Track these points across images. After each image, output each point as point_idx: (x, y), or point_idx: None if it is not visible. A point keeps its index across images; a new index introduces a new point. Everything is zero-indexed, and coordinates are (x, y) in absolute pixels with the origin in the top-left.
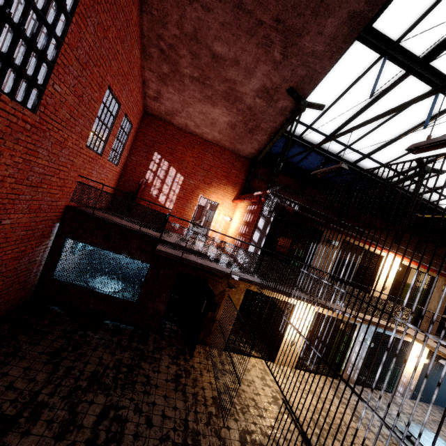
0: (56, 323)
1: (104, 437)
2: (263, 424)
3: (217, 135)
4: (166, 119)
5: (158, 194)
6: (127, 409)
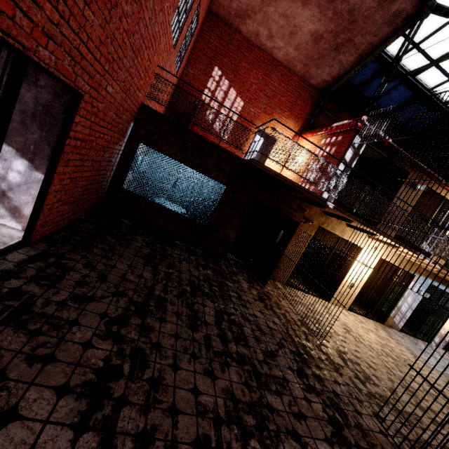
0: (133, 233)
1: (230, 335)
2: (350, 348)
3: (291, 52)
4: (233, 23)
5: (214, 119)
6: (236, 316)
